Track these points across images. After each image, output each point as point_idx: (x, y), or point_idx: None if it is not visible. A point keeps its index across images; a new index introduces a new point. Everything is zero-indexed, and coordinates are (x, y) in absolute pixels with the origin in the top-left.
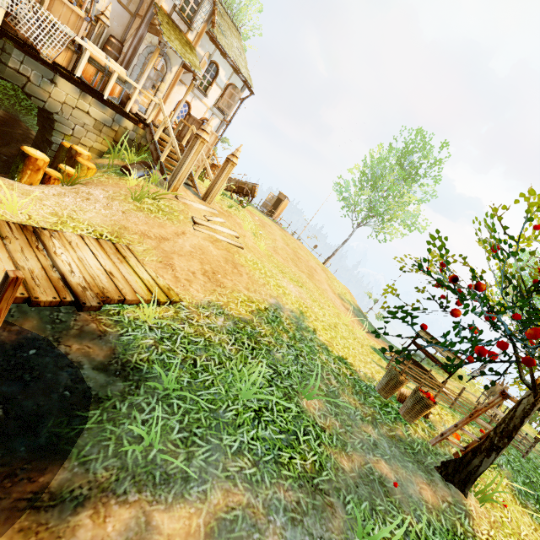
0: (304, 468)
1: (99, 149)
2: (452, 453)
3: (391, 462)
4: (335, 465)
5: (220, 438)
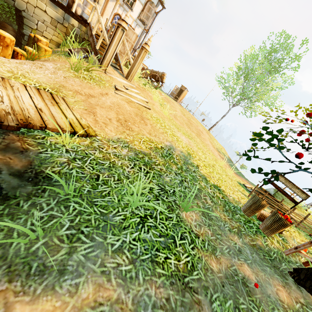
0: (177, 268)
1: (56, 41)
2: (302, 262)
3: (253, 266)
4: (205, 266)
5: (105, 237)
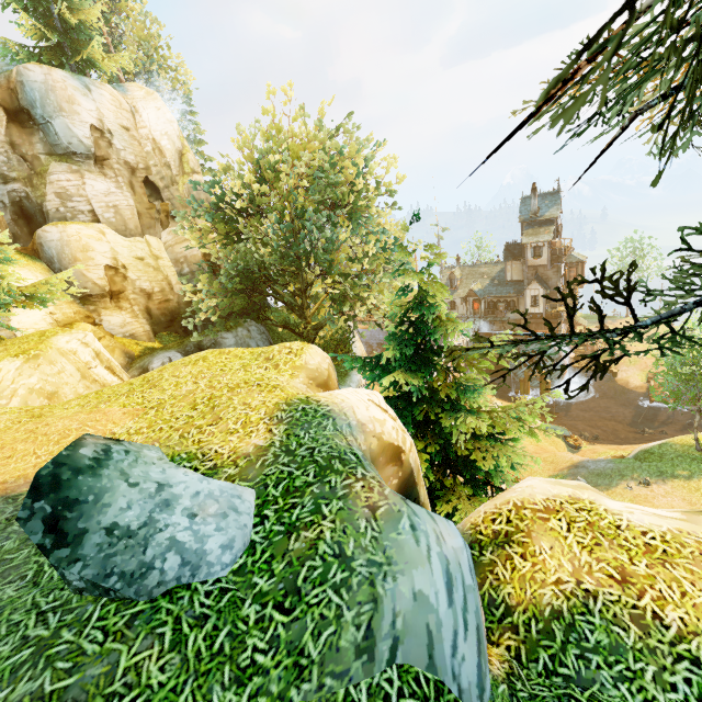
0: None
1: None
2: None
3: None
4: None
5: None
